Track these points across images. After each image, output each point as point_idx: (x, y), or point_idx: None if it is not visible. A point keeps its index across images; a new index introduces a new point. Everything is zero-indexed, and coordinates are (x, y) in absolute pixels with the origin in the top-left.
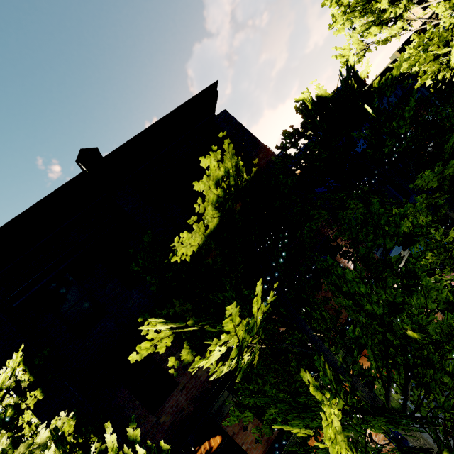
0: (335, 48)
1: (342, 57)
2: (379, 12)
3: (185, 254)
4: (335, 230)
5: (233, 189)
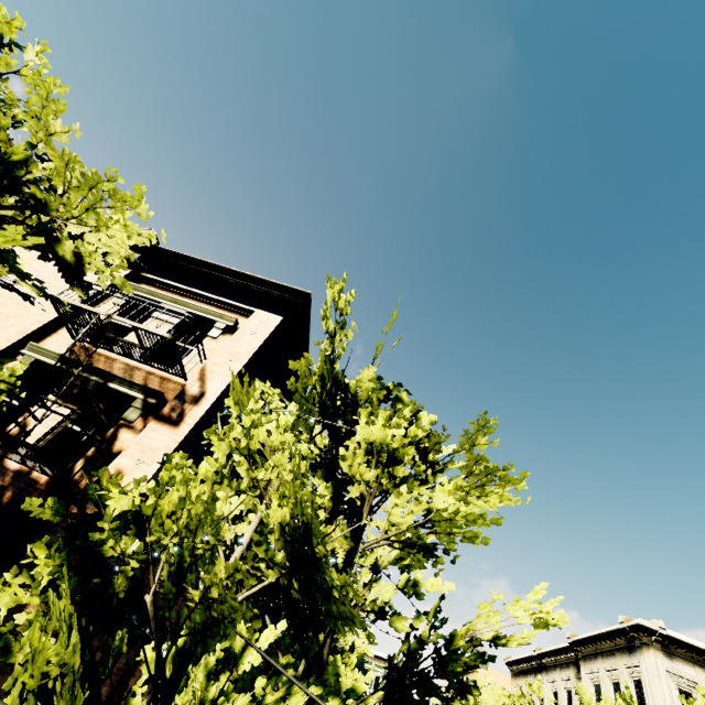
0: None
1: None
2: None
3: None
4: None
5: None
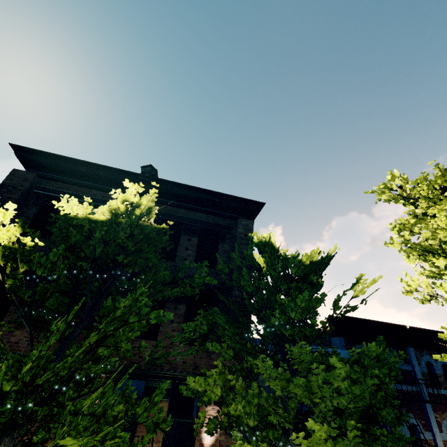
0: (406, 274)
1: (408, 285)
2: (444, 270)
3: (64, 208)
4: (193, 347)
5: (135, 217)
